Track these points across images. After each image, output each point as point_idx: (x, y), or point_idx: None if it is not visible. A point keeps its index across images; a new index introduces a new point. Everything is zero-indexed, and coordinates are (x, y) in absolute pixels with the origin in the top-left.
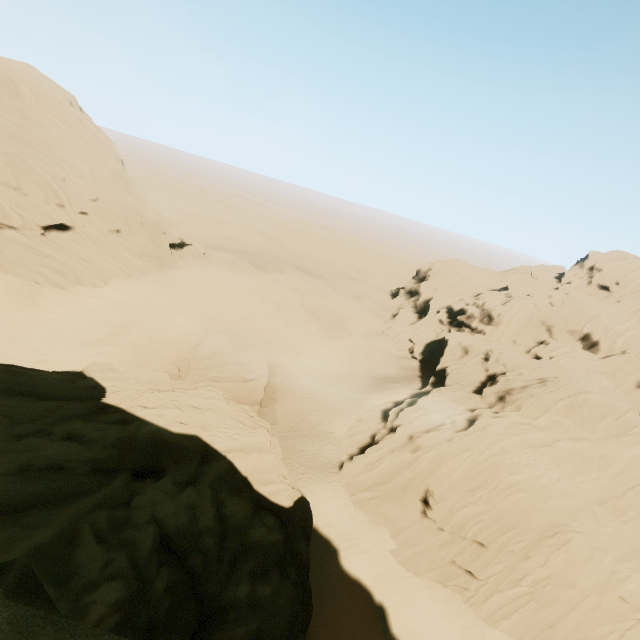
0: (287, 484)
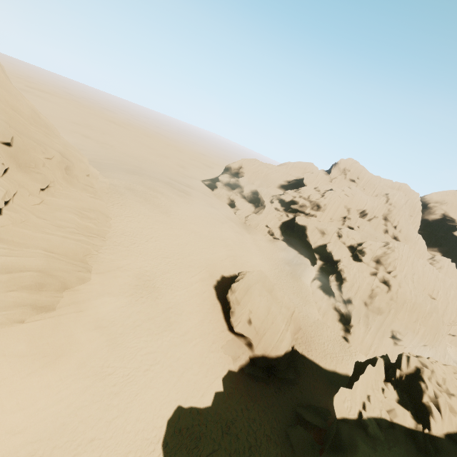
0: None
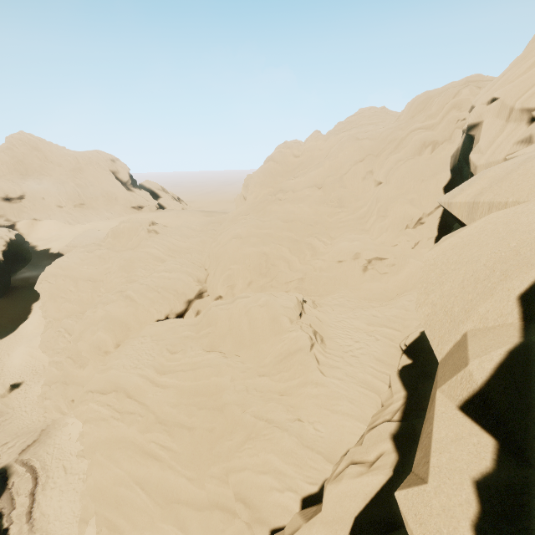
0: None
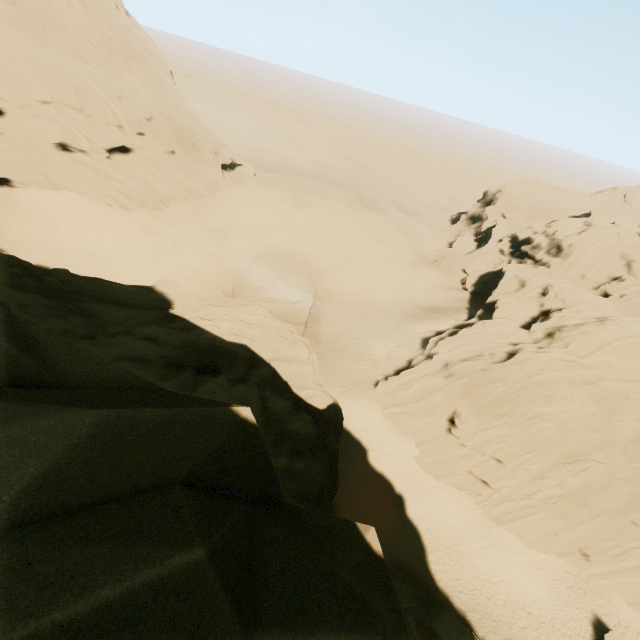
0: (322, 391)
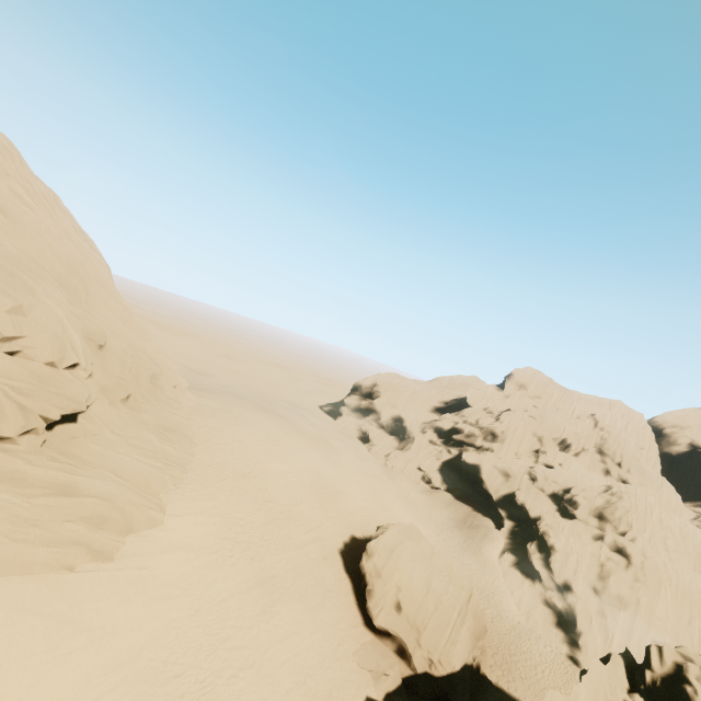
0: None
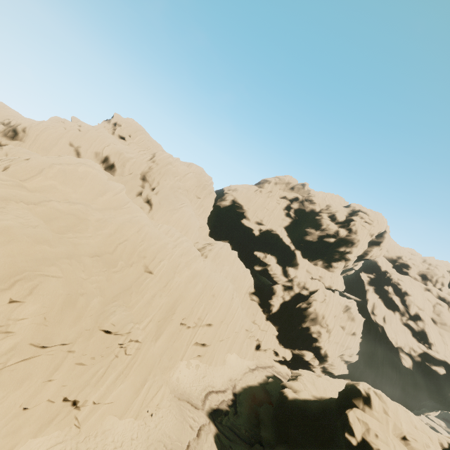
0: None
